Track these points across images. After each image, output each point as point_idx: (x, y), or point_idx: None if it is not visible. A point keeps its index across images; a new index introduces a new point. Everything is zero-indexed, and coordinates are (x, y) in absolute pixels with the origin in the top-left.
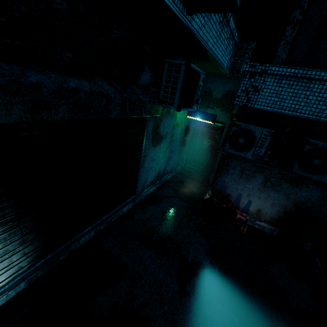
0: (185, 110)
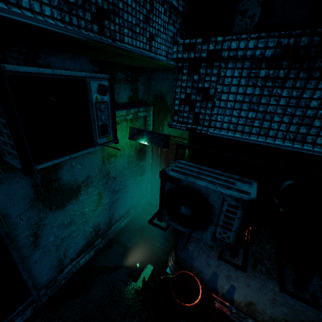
0: (65, 158)
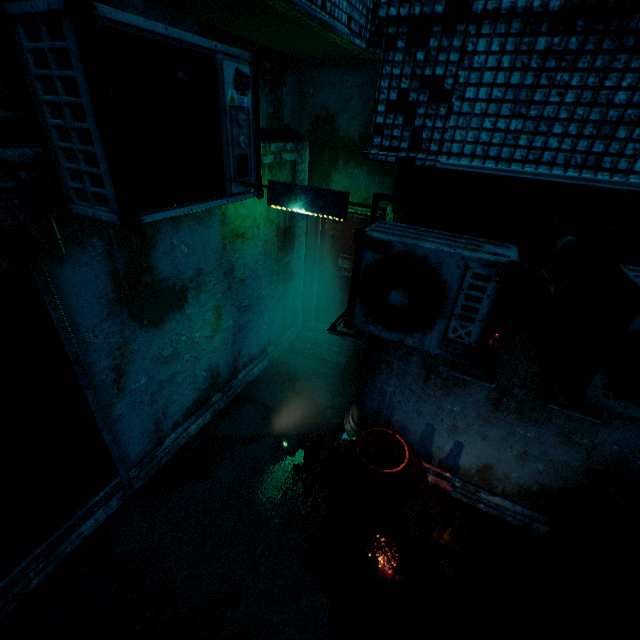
0: (183, 210)
